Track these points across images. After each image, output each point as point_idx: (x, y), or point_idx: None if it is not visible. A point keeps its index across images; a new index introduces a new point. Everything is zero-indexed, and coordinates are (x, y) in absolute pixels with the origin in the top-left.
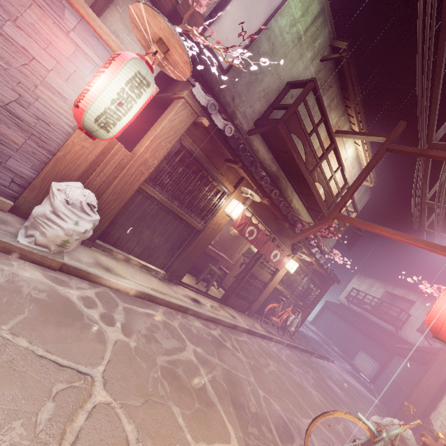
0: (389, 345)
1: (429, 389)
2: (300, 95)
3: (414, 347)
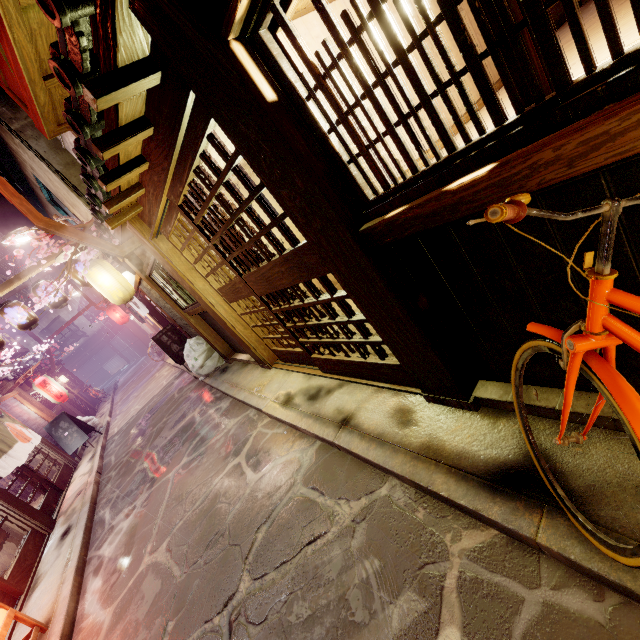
0: (101, 345)
1: (136, 330)
2: None
3: (110, 329)
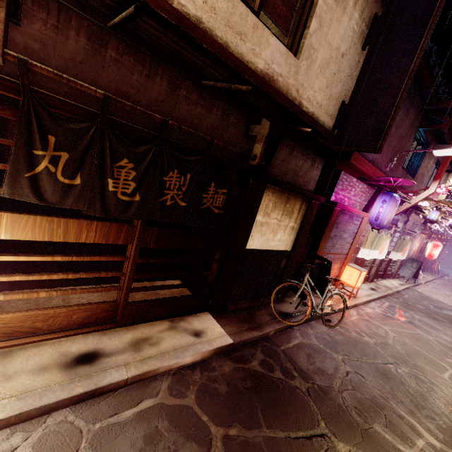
0: None
1: None
2: (446, 199)
3: None
